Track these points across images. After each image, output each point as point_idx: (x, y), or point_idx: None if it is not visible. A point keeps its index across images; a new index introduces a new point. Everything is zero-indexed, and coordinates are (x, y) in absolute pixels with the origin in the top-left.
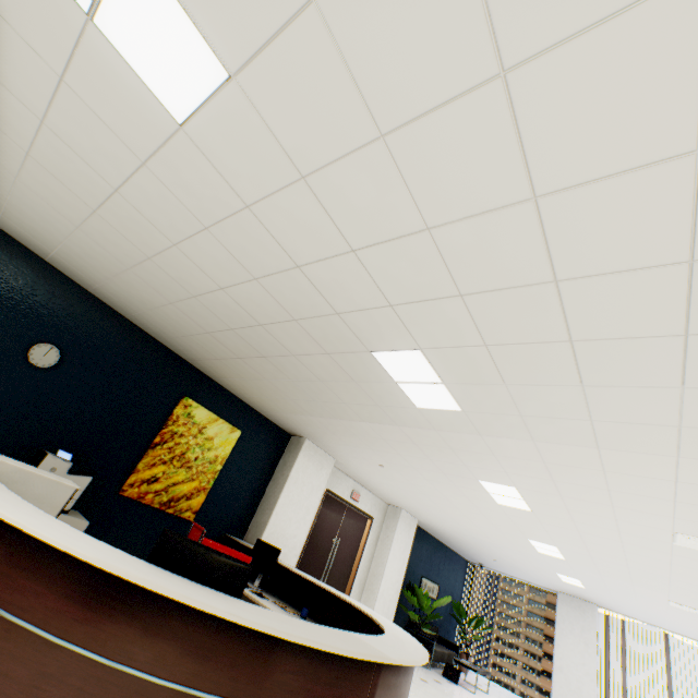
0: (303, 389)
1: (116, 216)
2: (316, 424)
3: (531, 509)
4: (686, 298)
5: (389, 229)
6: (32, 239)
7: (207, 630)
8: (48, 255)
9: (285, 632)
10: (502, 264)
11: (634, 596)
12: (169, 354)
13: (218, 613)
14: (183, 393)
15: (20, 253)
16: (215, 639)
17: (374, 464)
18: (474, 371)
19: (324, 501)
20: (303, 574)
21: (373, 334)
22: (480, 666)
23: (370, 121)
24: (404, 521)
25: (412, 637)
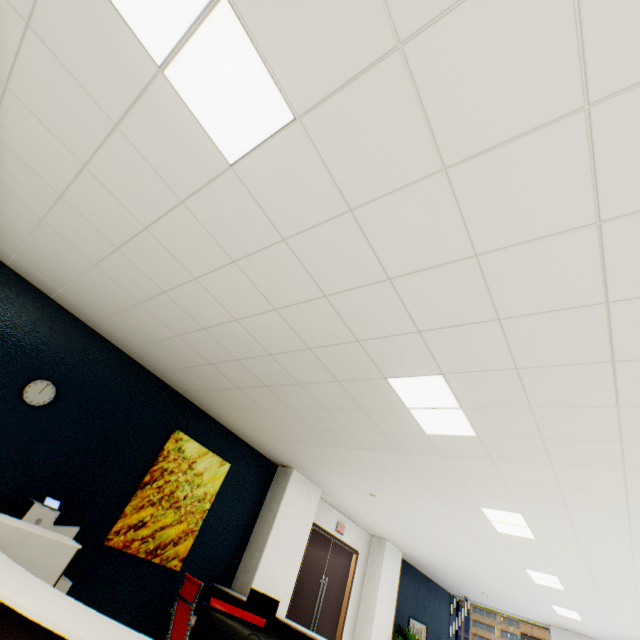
0: (302, 418)
1: (139, 253)
2: (308, 453)
3: (535, 537)
4: None
5: (433, 257)
6: (42, 277)
7: None
8: (55, 292)
9: None
10: (550, 287)
11: (638, 627)
12: (163, 387)
13: None
14: (175, 426)
15: (27, 291)
16: None
17: (365, 493)
18: (498, 394)
19: (310, 536)
20: (306, 630)
21: (393, 360)
22: None
23: (434, 155)
24: (389, 554)
25: None
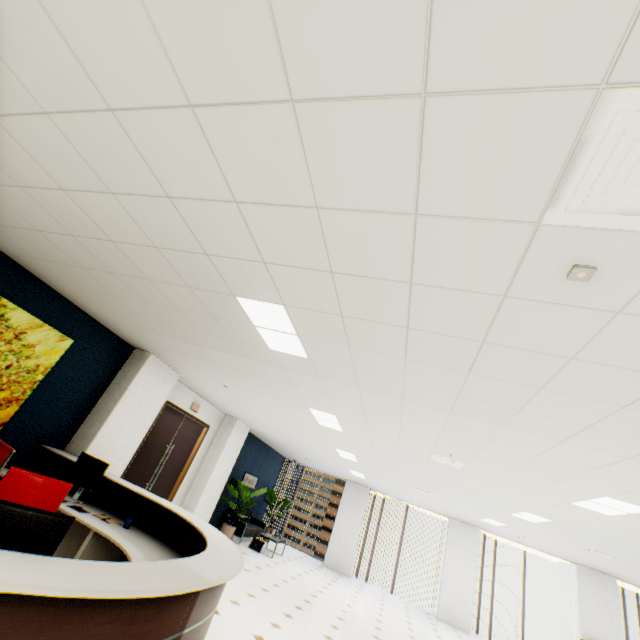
0: (156, 312)
1: None
2: (165, 344)
3: (344, 431)
4: (492, 319)
5: (279, 194)
6: None
7: (6, 607)
8: None
9: (105, 590)
10: (373, 258)
11: (396, 484)
12: None
13: (22, 591)
14: None
15: None
16: (16, 614)
17: (219, 384)
18: (327, 332)
19: (163, 411)
20: (132, 486)
21: (241, 282)
22: (280, 537)
23: (283, 79)
24: (238, 429)
25: (231, 542)
